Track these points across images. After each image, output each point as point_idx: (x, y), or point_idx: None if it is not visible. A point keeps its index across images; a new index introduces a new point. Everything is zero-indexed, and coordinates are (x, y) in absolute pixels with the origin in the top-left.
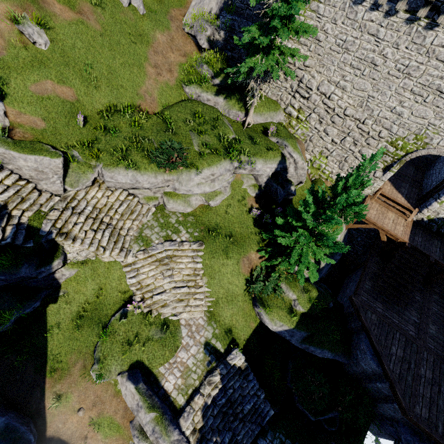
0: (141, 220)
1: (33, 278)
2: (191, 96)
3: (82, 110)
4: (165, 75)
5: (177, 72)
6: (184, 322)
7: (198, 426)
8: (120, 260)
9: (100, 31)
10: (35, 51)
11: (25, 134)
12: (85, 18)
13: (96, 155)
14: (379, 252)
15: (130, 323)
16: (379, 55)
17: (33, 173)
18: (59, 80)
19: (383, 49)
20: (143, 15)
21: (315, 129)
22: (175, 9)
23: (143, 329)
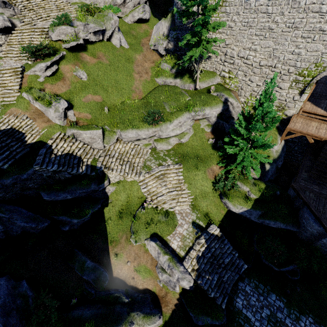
0: (144, 157)
1: (97, 191)
2: (161, 83)
3: (106, 105)
4: (144, 76)
5: (151, 72)
6: (177, 212)
7: (195, 267)
8: (136, 179)
9: (109, 64)
10: (82, 82)
11: (83, 122)
12: (101, 60)
13: (116, 125)
14: (311, 152)
15: (147, 213)
16: (272, 23)
17: (89, 140)
18: (94, 93)
19: (274, 18)
20: (128, 48)
21: (242, 81)
22: (144, 39)
23: (155, 216)
